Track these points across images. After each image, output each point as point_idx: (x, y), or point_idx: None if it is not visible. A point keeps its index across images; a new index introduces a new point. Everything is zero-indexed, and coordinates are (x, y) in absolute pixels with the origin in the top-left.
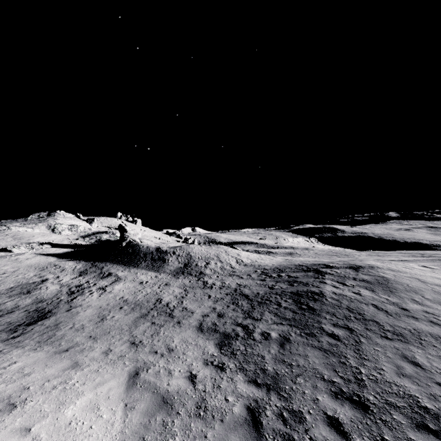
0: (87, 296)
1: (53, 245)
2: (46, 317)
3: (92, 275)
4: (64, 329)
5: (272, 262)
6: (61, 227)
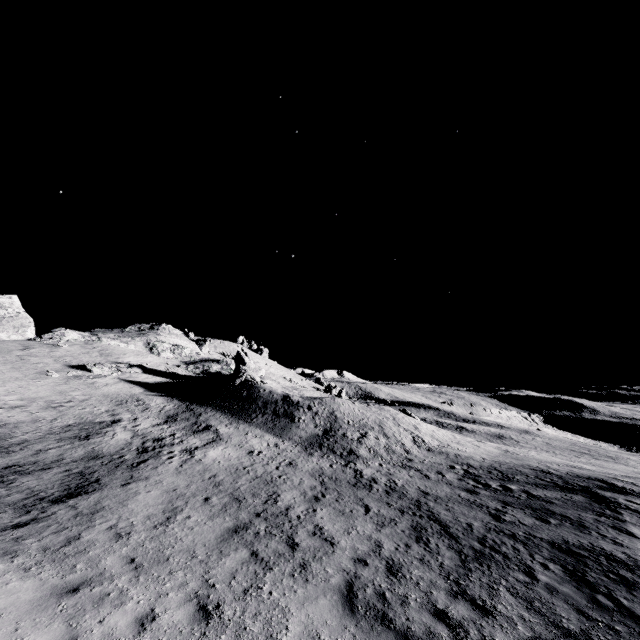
0: (162, 462)
1: (145, 370)
2: (87, 491)
3: (182, 425)
4: (98, 528)
5: (480, 452)
6: (162, 346)
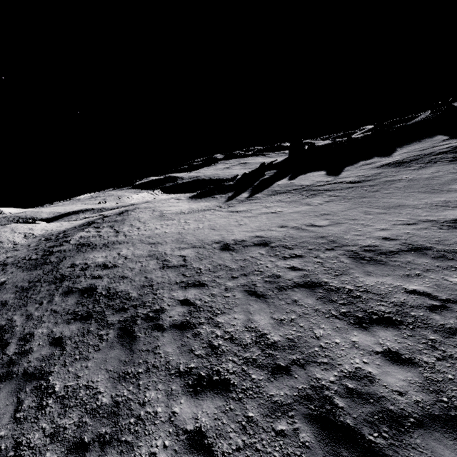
0: None
1: None
2: None
3: None
4: None
5: (69, 226)
6: None
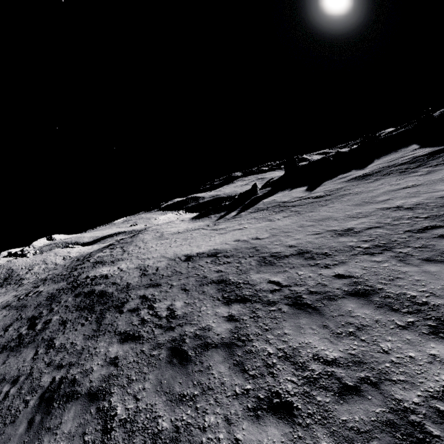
0: None
1: None
2: None
3: None
4: None
5: (97, 248)
6: None
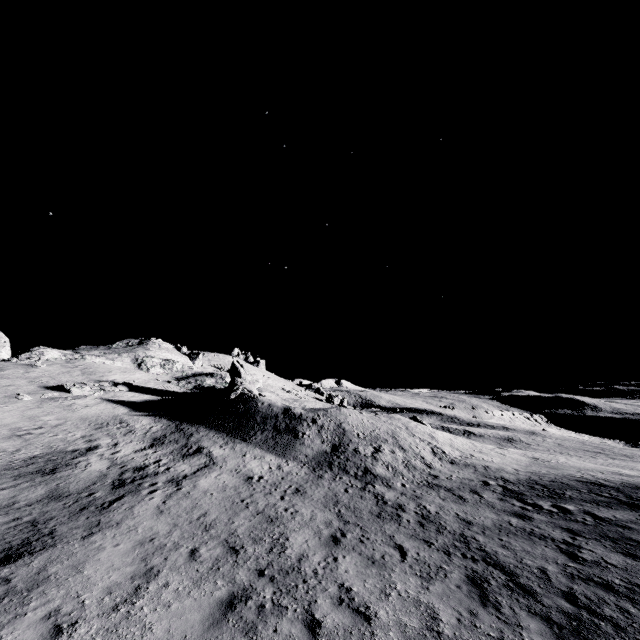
0: (141, 498)
1: (131, 388)
2: (33, 550)
3: (170, 449)
4: (30, 617)
5: (508, 461)
6: (151, 362)
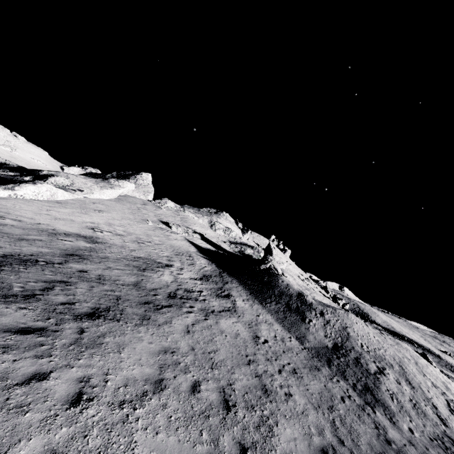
0: (180, 313)
1: (202, 237)
2: (107, 317)
3: (211, 286)
4: (72, 372)
5: None
6: (218, 226)
